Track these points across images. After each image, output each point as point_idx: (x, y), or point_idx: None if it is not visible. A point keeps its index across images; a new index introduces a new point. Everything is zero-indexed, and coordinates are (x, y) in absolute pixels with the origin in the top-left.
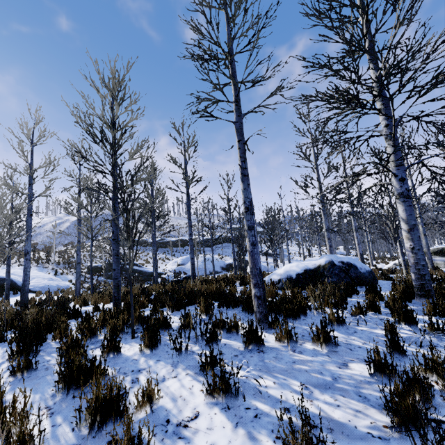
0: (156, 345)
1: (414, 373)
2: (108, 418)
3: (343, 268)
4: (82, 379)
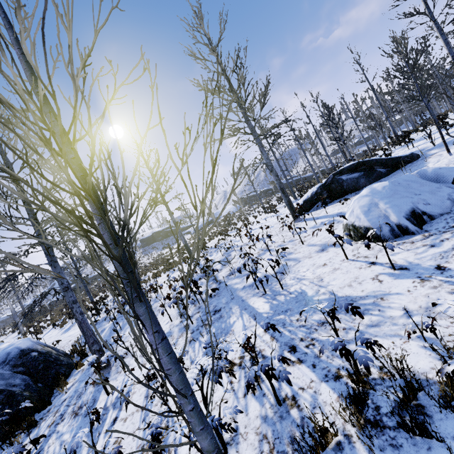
0: None
1: None
2: None
3: None
4: None
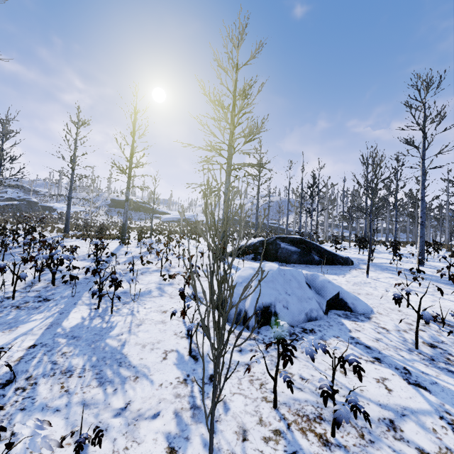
0: None
1: None
2: None
3: None
4: None
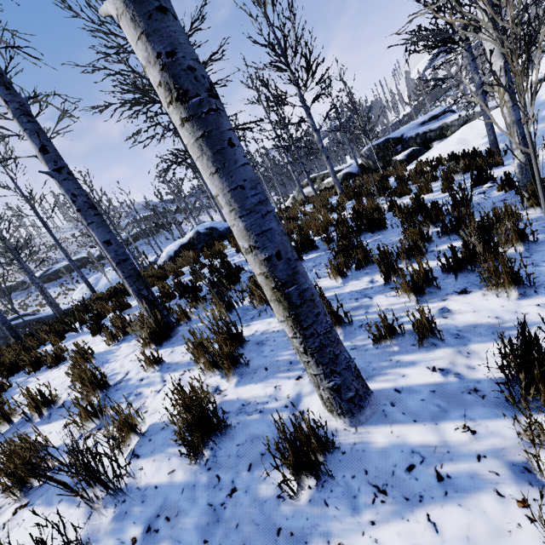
0: (62, 338)
1: (179, 281)
2: (42, 364)
3: (208, 233)
4: (17, 366)
